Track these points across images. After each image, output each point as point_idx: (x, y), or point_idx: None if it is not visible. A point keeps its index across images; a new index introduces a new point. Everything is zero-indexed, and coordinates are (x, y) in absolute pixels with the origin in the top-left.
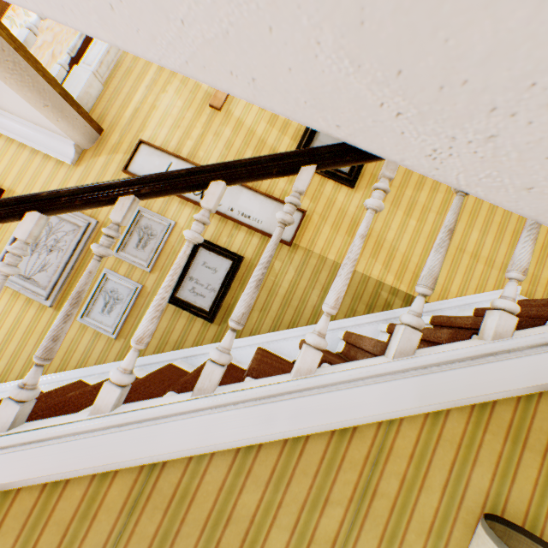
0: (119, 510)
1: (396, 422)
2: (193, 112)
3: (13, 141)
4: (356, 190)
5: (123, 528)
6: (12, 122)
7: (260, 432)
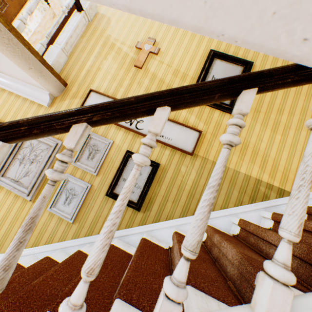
0: None
1: None
2: (123, 70)
3: (12, 94)
4: None
5: None
6: (12, 82)
7: None
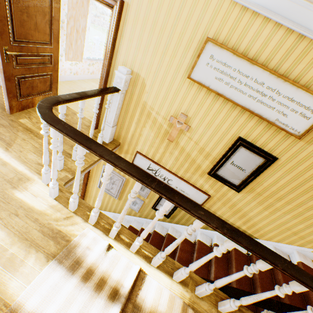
0: None
1: None
2: (159, 140)
3: None
4: (240, 192)
5: None
6: None
7: None
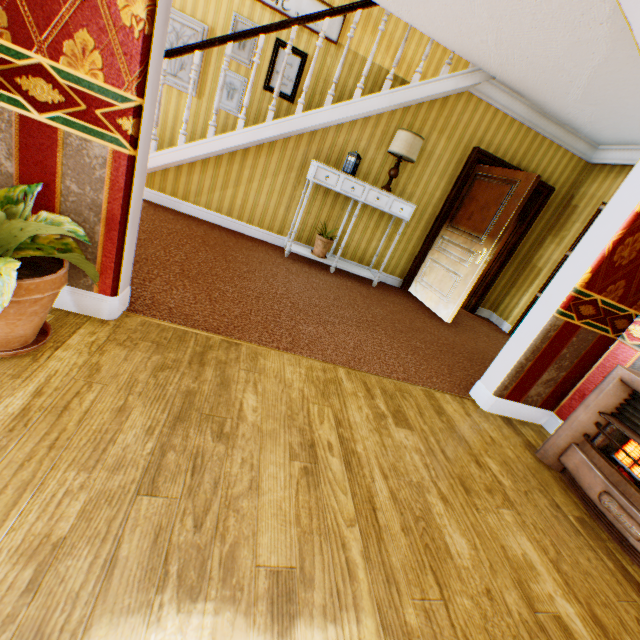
0: (306, 145)
1: (382, 115)
2: None
3: None
4: None
5: (308, 150)
6: None
7: (345, 117)
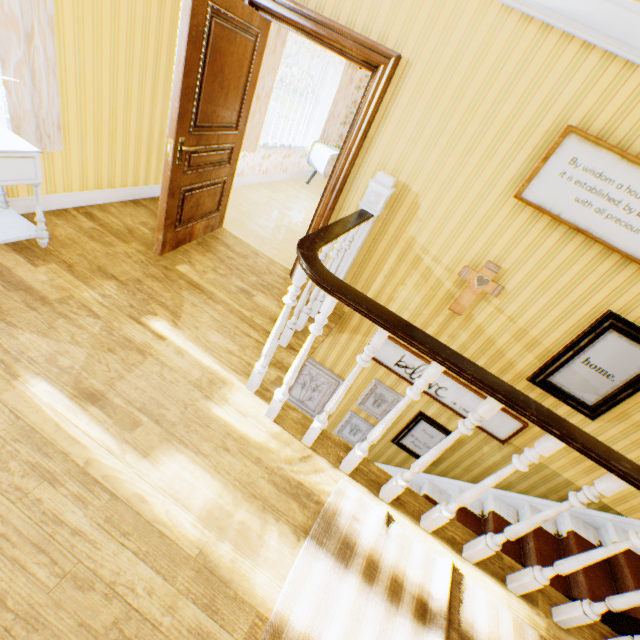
0: None
1: None
2: (430, 310)
3: None
4: (594, 420)
5: None
6: None
7: None
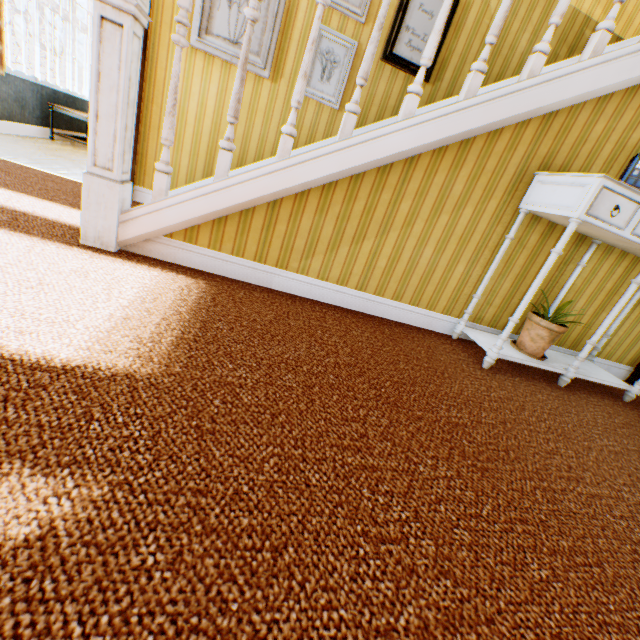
0: (528, 144)
1: None
2: None
3: None
4: None
5: (529, 154)
6: None
7: (625, 79)
